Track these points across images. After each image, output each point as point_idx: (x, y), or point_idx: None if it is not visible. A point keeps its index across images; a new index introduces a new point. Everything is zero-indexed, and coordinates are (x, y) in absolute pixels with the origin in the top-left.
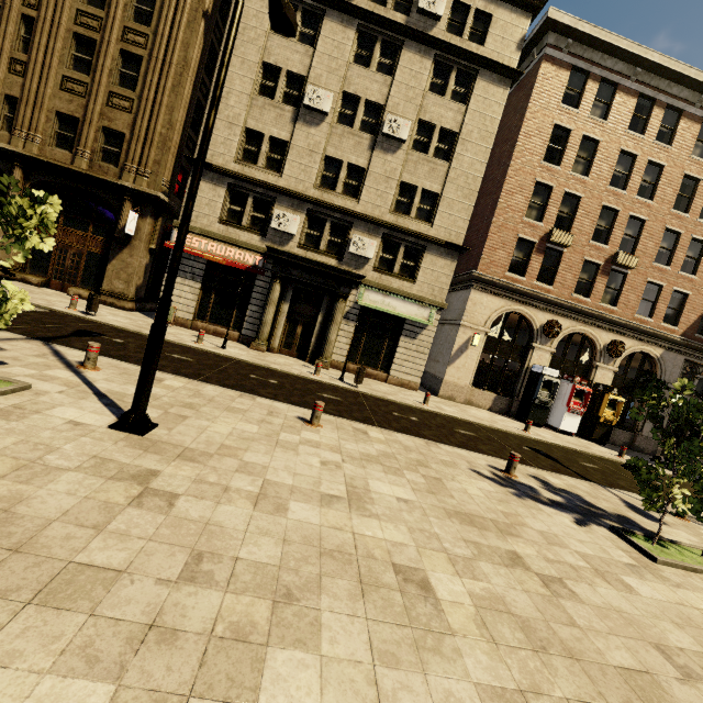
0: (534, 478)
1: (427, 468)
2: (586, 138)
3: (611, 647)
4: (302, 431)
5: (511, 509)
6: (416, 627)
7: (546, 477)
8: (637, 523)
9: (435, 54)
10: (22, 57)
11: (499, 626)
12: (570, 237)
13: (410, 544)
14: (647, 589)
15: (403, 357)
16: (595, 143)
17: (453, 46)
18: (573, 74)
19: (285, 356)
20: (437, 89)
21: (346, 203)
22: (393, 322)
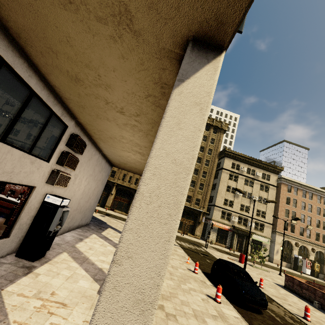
0: None
1: None
2: (293, 199)
3: None
4: None
5: None
6: None
7: None
8: None
9: (260, 183)
10: None
11: None
12: (296, 222)
13: None
14: None
15: (263, 252)
16: (296, 200)
17: (264, 182)
18: (288, 185)
19: (237, 252)
20: (261, 189)
21: (246, 214)
22: (259, 242)
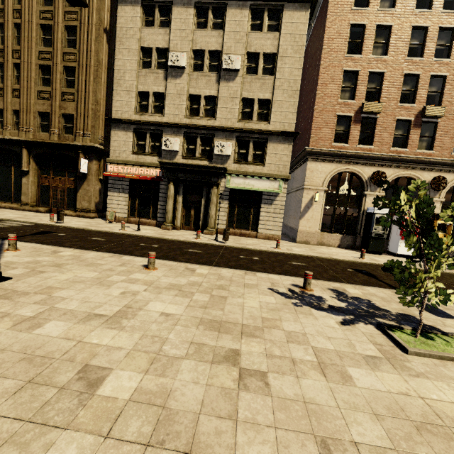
0: (331, 290)
1: (223, 290)
2: (379, 27)
3: (255, 441)
4: (135, 273)
5: (276, 315)
6: (32, 422)
7: (346, 289)
8: (419, 319)
9: (250, 4)
10: (17, 87)
11: (132, 420)
12: (380, 105)
13: (127, 348)
14: (370, 379)
15: (265, 218)
16: (389, 28)
17: None
18: None
19: (185, 231)
20: (257, 28)
21: (208, 122)
22: (254, 195)
